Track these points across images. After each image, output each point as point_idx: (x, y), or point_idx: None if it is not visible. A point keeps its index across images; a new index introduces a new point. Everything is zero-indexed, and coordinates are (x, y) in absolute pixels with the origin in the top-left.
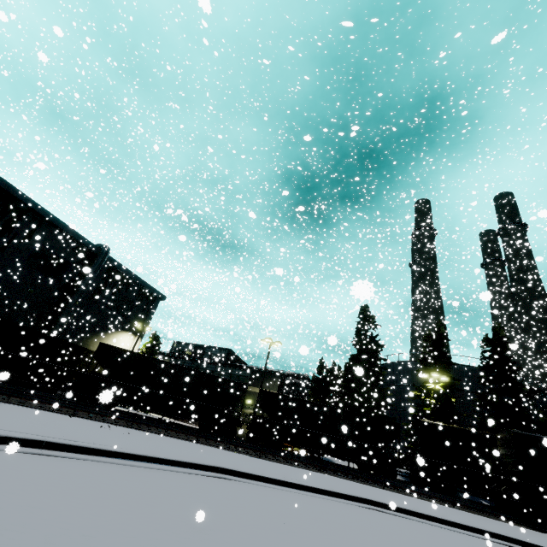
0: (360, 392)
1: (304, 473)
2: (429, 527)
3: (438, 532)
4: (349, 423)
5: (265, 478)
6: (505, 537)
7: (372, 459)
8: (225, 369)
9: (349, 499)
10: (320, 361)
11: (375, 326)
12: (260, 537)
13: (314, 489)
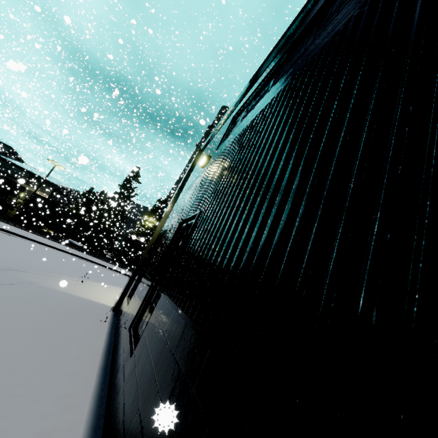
0: (110, 214)
1: (52, 242)
2: (99, 267)
3: (101, 268)
4: (91, 227)
5: (30, 239)
6: (127, 274)
7: (96, 246)
8: (3, 163)
9: (71, 254)
10: (91, 189)
11: (138, 182)
12: (30, 250)
13: (55, 248)
